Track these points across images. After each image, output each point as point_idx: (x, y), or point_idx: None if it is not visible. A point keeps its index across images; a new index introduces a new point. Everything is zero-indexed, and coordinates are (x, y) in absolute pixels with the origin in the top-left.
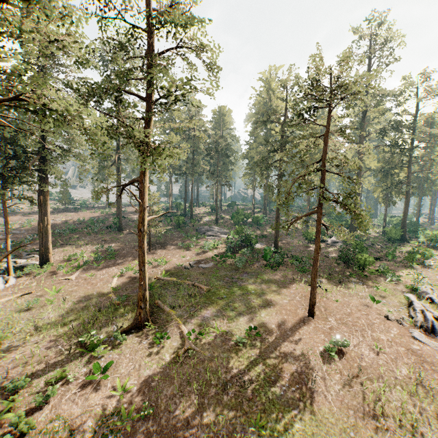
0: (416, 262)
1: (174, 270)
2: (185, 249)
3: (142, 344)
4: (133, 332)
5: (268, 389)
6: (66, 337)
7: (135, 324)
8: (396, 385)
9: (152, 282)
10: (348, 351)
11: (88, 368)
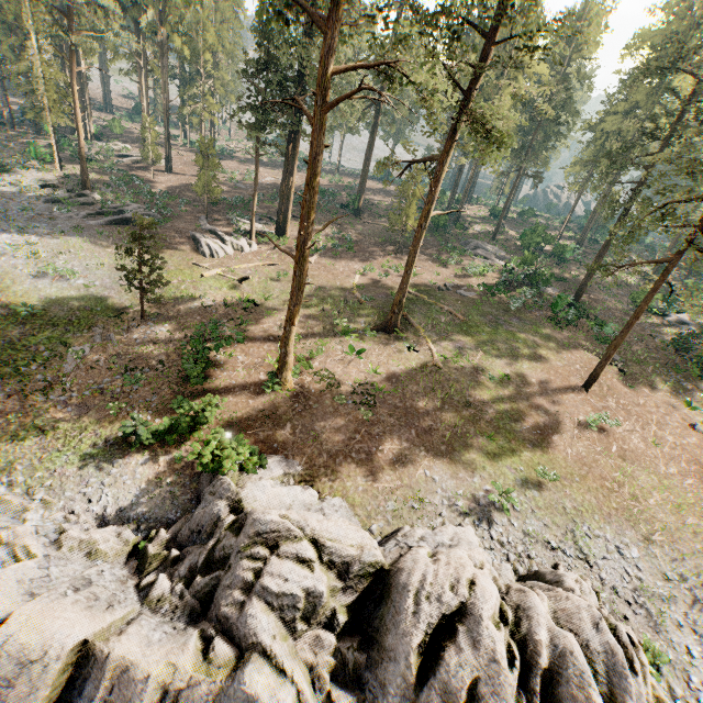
0: None
1: (424, 287)
2: (441, 265)
3: (390, 346)
4: (380, 333)
5: (508, 422)
6: (319, 316)
7: (384, 327)
8: (651, 474)
9: None
10: (613, 431)
11: (343, 347)
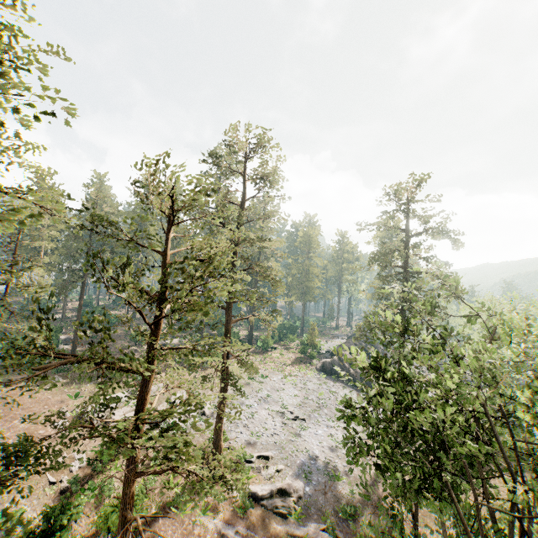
0: None
1: None
2: None
3: None
4: None
5: None
6: None
7: None
8: None
9: None
10: None
11: None
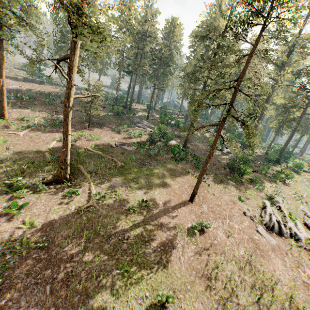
0: (280, 179)
1: (102, 146)
2: (117, 132)
3: (57, 195)
4: (53, 184)
5: (140, 245)
6: None
7: (56, 179)
8: (232, 261)
9: (82, 151)
10: (207, 231)
11: (9, 204)
